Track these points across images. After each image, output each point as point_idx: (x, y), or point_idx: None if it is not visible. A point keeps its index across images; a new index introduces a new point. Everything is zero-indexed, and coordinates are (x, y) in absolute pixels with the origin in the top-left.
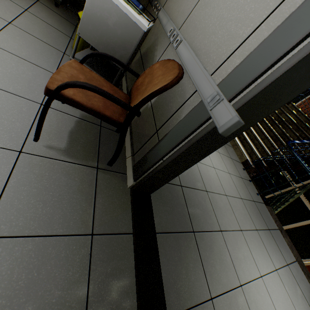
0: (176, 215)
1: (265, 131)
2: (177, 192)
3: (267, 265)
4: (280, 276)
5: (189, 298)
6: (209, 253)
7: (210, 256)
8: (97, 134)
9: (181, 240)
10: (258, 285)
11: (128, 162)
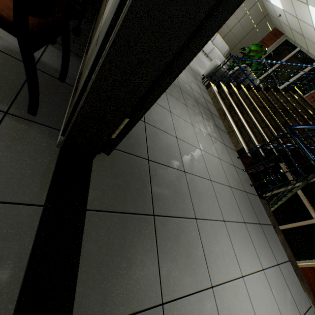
0: (131, 192)
1: (266, 119)
2: (139, 166)
3: (252, 263)
4: (267, 277)
5: (124, 303)
6: (172, 244)
7: (173, 248)
8: (23, 75)
9: (131, 223)
10: (237, 286)
11: (66, 115)
